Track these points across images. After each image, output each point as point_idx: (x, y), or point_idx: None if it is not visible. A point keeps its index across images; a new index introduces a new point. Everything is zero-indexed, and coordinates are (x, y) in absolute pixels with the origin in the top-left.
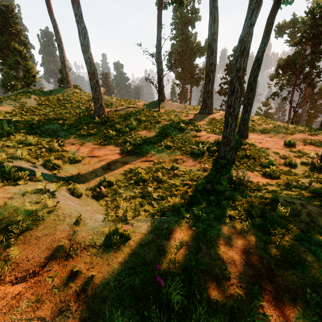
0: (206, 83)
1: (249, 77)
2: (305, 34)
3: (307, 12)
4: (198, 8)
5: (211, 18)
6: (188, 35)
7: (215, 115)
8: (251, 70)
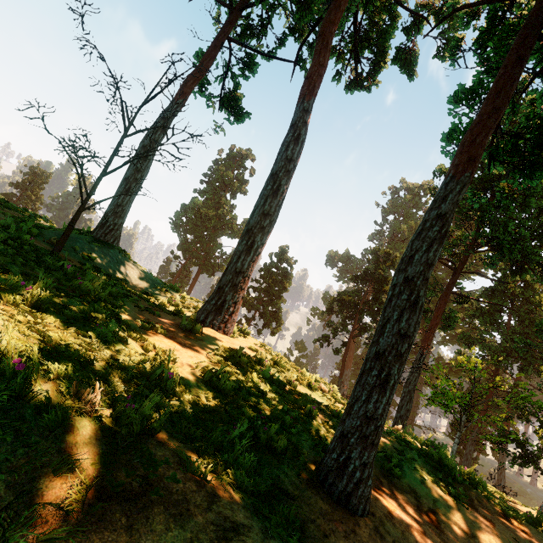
0: (239, 249)
1: (408, 260)
2: (369, 273)
3: (372, 250)
4: (247, 180)
5: (291, 133)
6: (223, 199)
7: (237, 342)
8: (415, 239)
